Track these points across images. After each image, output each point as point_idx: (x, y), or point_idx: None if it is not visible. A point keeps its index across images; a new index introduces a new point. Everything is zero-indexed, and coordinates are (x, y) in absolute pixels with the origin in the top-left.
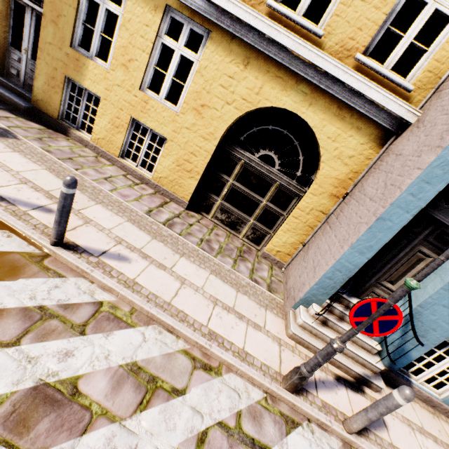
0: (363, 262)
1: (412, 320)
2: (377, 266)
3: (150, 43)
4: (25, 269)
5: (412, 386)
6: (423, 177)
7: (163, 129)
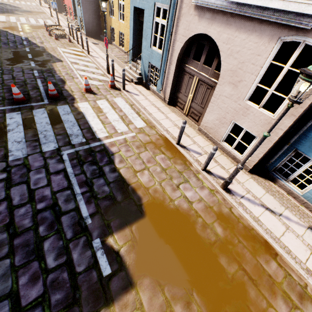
0: (132, 43)
1: (139, 56)
2: (141, 46)
3: (118, 5)
4: (83, 57)
5: (149, 86)
6: (130, 8)
7: (123, 31)
